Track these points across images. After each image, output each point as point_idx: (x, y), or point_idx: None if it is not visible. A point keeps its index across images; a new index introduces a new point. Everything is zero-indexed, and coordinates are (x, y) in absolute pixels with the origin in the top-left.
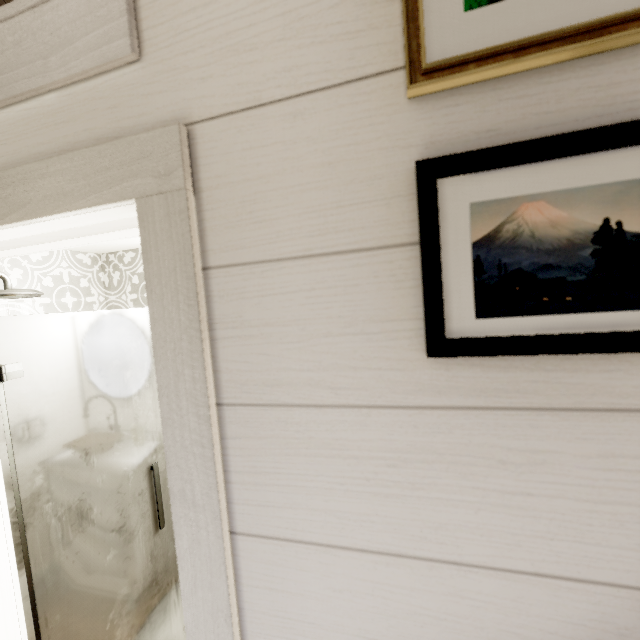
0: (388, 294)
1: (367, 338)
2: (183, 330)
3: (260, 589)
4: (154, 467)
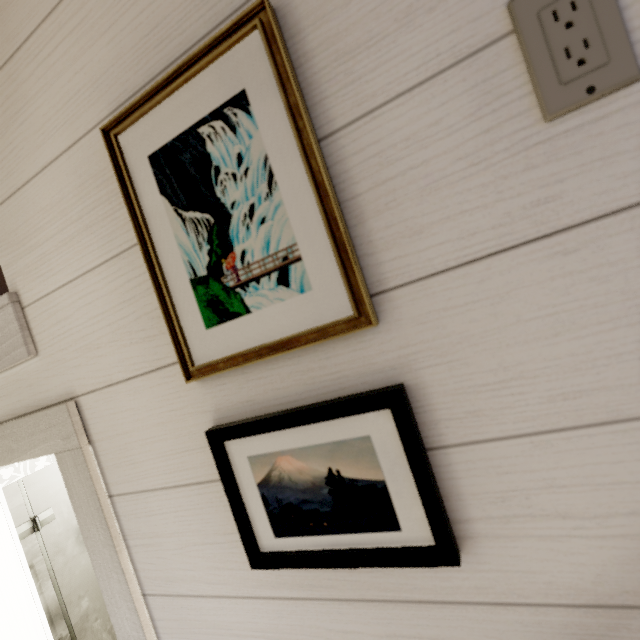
0: (223, 514)
1: (219, 546)
2: (104, 546)
3: None
4: None
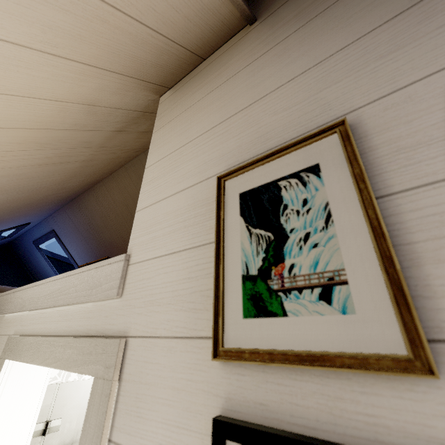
0: None
1: None
2: None
3: None
4: None
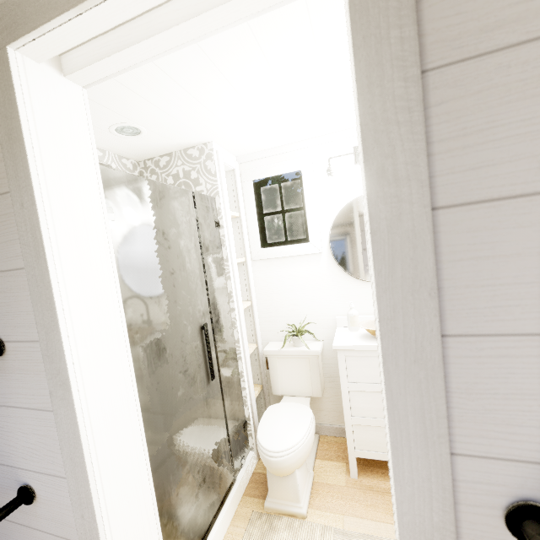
0: None
1: None
2: None
3: (464, 262)
4: (205, 326)
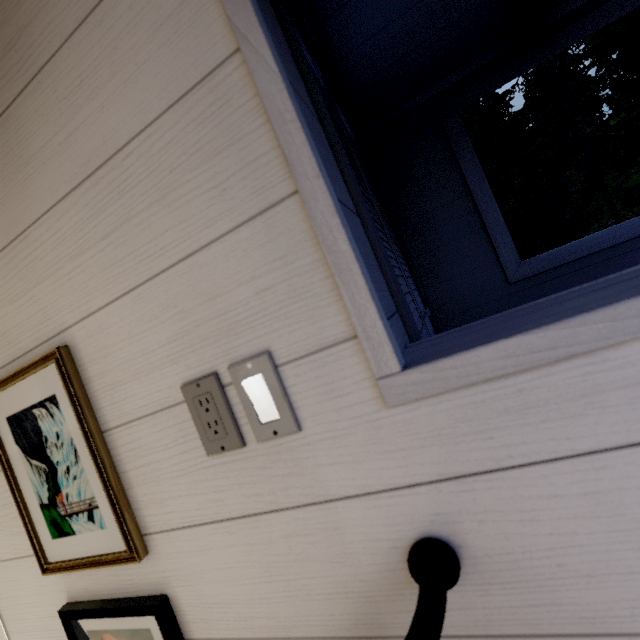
0: None
1: None
2: None
3: None
4: None
